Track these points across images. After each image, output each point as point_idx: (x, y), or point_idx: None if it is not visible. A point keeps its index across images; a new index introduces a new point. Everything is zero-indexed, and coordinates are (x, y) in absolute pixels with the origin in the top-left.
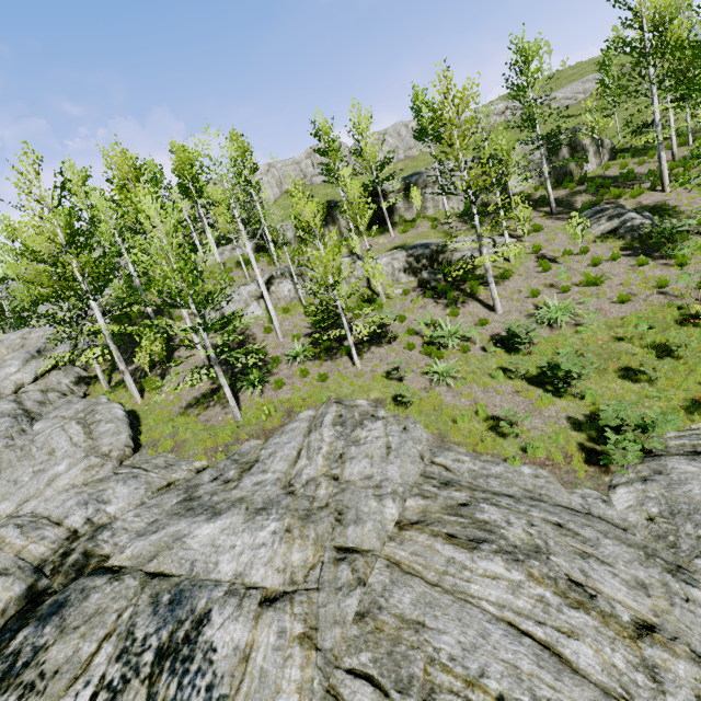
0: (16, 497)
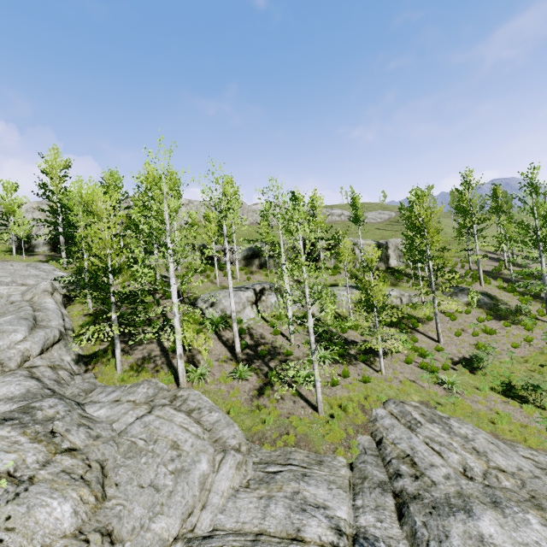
0: (176, 509)
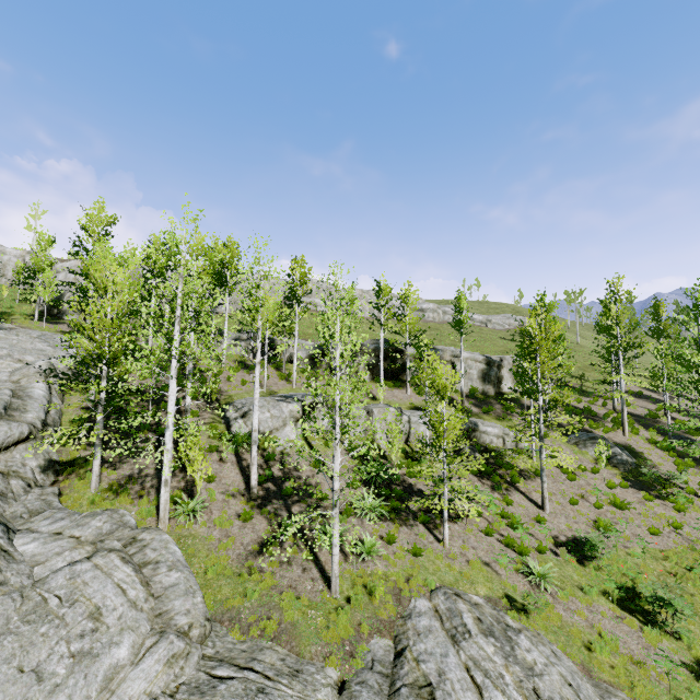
0: None
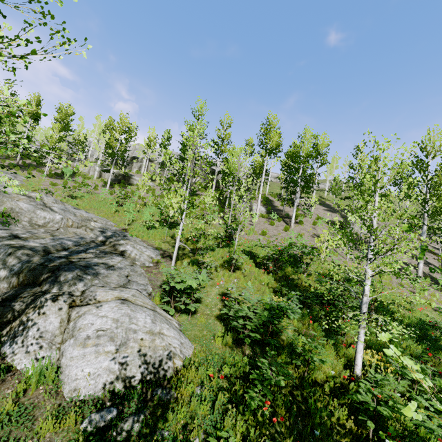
0: None
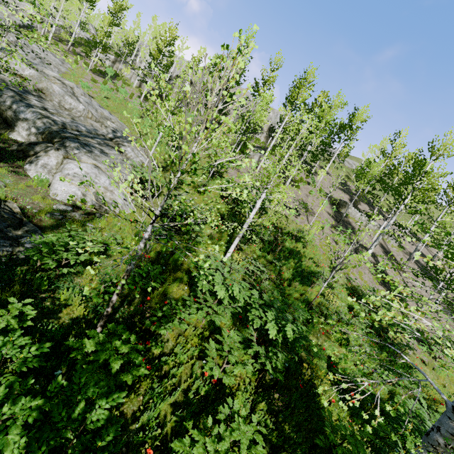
0: None
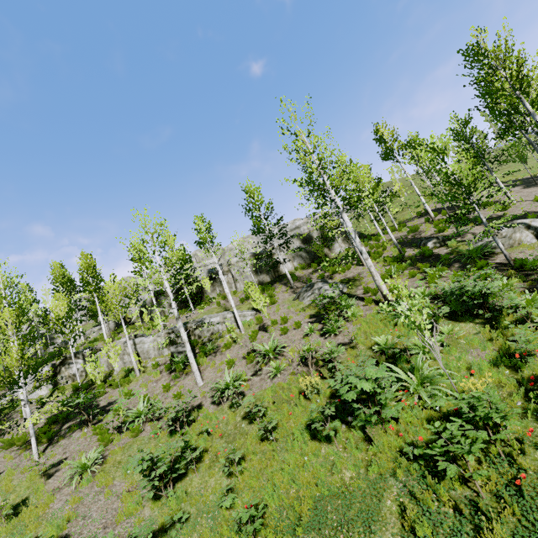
0: None
